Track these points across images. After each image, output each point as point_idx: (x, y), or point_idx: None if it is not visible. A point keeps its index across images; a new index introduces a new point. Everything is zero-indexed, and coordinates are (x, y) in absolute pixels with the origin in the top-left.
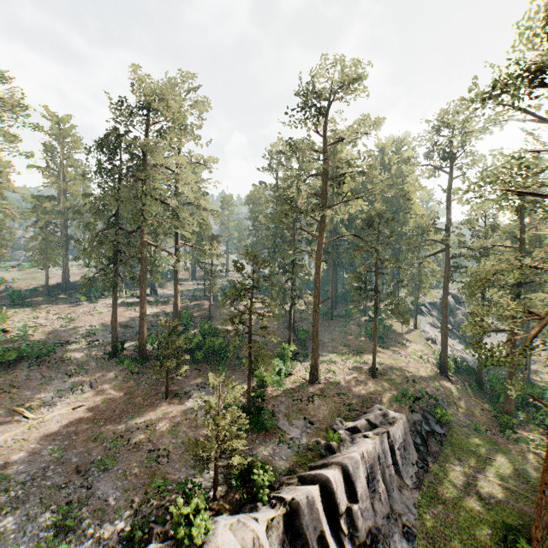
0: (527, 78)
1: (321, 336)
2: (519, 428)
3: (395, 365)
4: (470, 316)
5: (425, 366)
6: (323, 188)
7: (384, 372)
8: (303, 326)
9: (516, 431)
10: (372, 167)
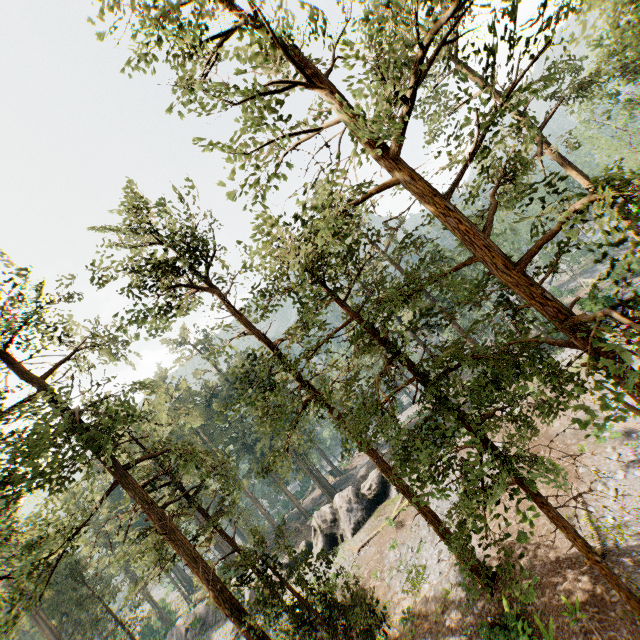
0: None
1: None
2: None
3: None
4: None
5: None
6: None
7: None
8: None
9: None
10: None
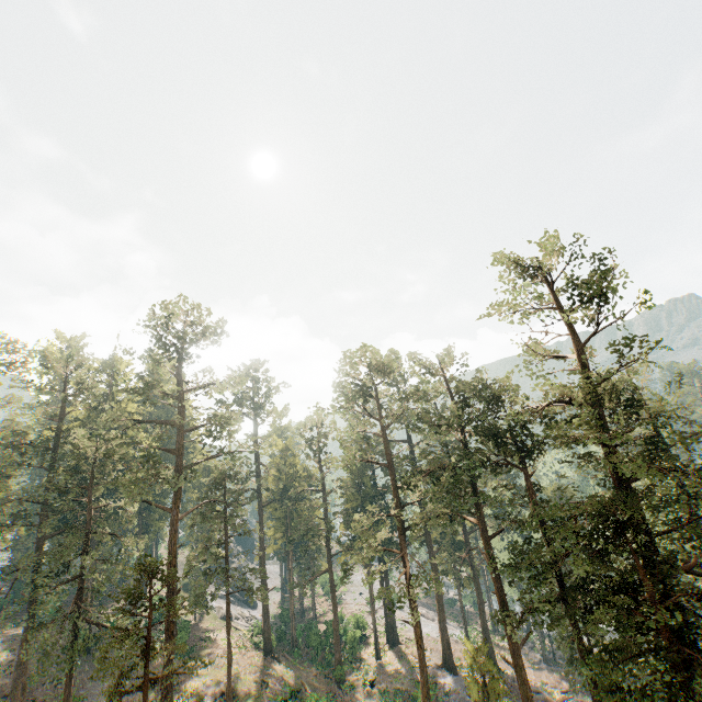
0: (362, 388)
1: (89, 694)
2: (345, 674)
3: (232, 673)
4: (344, 567)
5: (250, 654)
6: (180, 442)
7: (234, 691)
8: (37, 696)
9: (347, 678)
10: (146, 393)
